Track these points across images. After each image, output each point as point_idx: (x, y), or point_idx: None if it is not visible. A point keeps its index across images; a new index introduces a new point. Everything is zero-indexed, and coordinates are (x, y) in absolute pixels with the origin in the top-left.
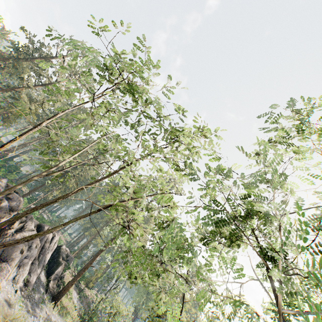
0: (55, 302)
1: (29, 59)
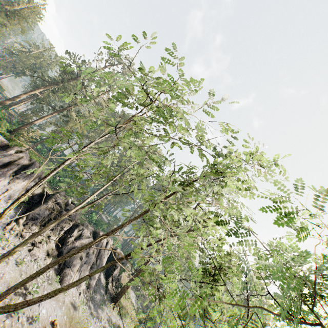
0: (114, 303)
1: (74, 78)
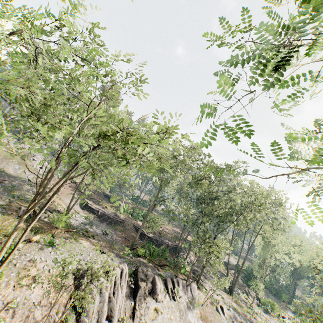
0: None
1: None
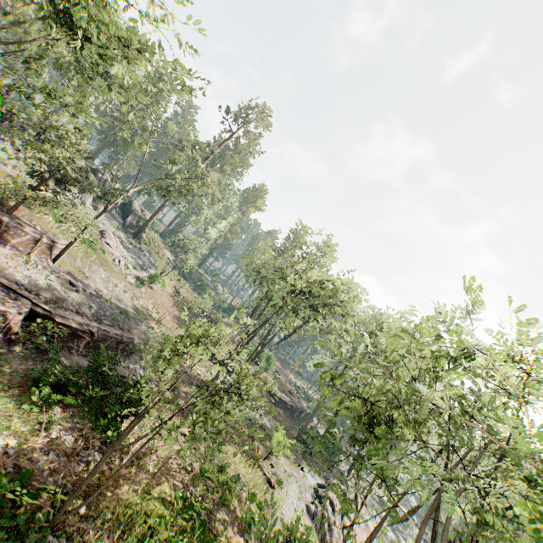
0: (135, 237)
1: None
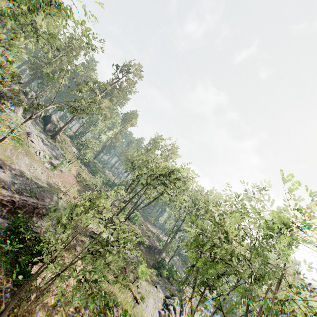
0: (52, 138)
1: None
